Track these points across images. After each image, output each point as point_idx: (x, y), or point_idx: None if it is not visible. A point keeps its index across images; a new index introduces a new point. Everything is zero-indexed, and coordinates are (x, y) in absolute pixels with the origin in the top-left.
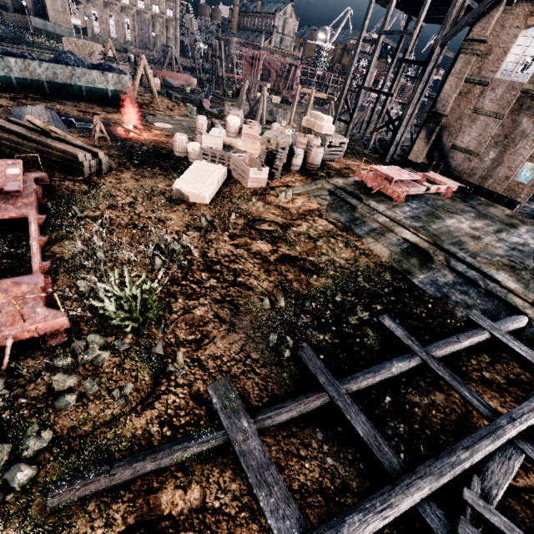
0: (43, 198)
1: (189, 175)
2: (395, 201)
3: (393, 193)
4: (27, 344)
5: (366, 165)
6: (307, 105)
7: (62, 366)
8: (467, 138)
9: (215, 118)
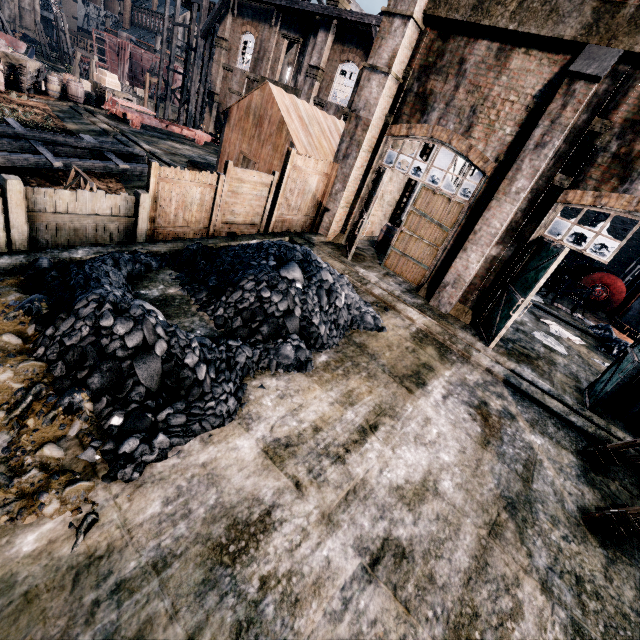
0: None
1: None
2: (133, 126)
3: (120, 113)
4: None
5: None
6: None
7: None
8: None
9: None
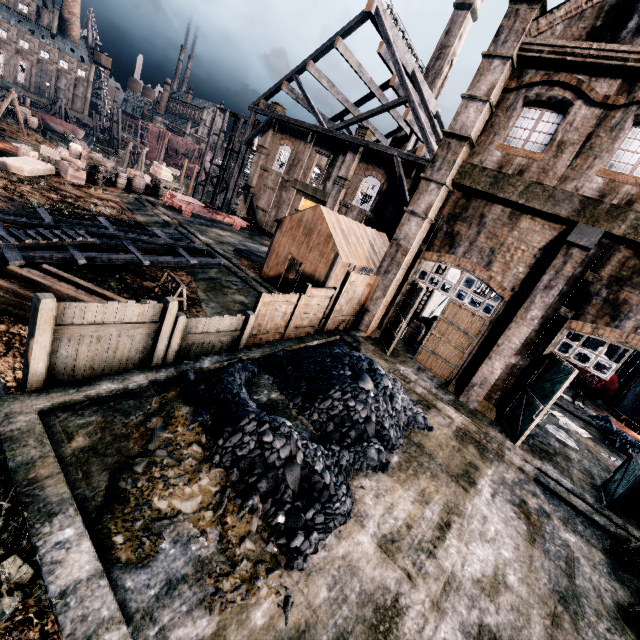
0: None
1: (17, 159)
2: (185, 215)
3: (177, 206)
4: None
5: None
6: None
7: None
8: (263, 202)
9: None
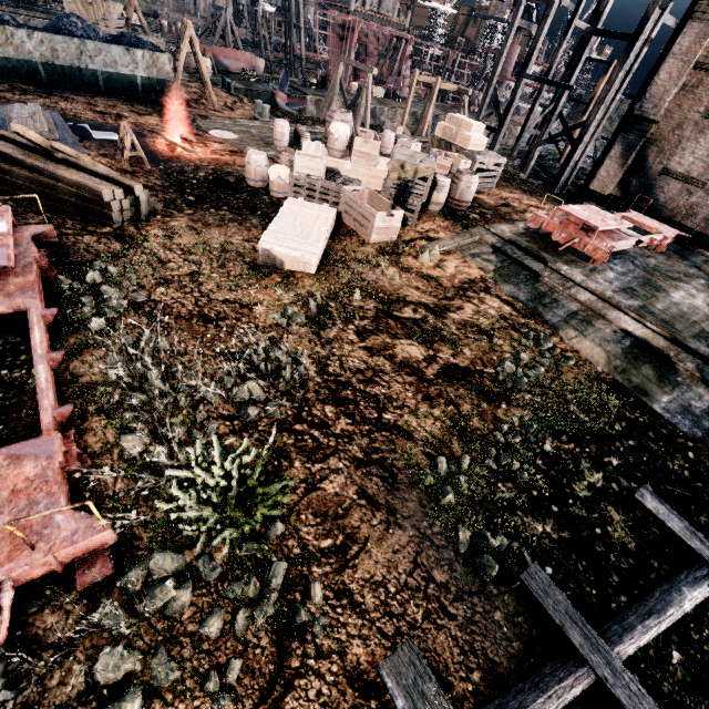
0: (51, 271)
1: (282, 225)
2: (591, 262)
3: (595, 251)
4: (42, 576)
5: (530, 199)
6: (426, 101)
7: (110, 627)
8: (689, 158)
9: (297, 123)
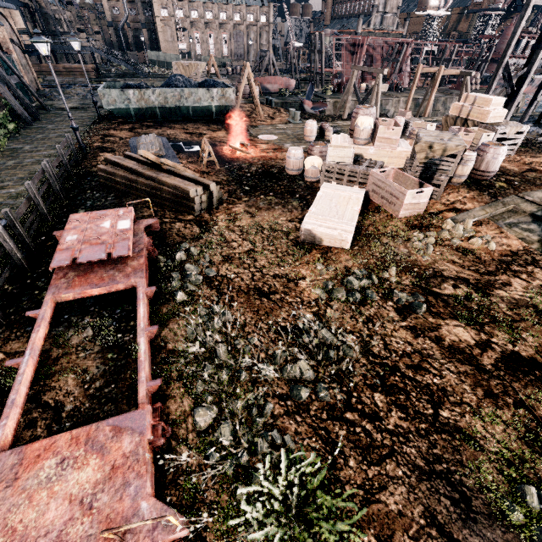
0: (154, 252)
1: (320, 207)
2: None
3: None
4: None
5: None
6: (428, 88)
7: None
8: None
9: (320, 121)
